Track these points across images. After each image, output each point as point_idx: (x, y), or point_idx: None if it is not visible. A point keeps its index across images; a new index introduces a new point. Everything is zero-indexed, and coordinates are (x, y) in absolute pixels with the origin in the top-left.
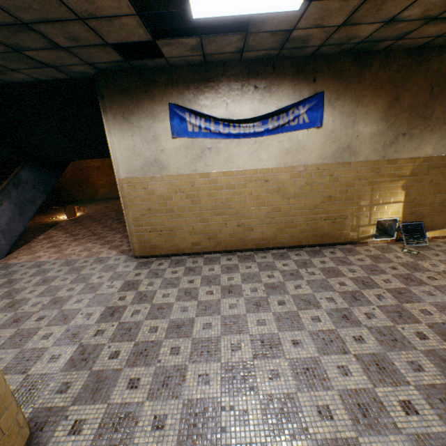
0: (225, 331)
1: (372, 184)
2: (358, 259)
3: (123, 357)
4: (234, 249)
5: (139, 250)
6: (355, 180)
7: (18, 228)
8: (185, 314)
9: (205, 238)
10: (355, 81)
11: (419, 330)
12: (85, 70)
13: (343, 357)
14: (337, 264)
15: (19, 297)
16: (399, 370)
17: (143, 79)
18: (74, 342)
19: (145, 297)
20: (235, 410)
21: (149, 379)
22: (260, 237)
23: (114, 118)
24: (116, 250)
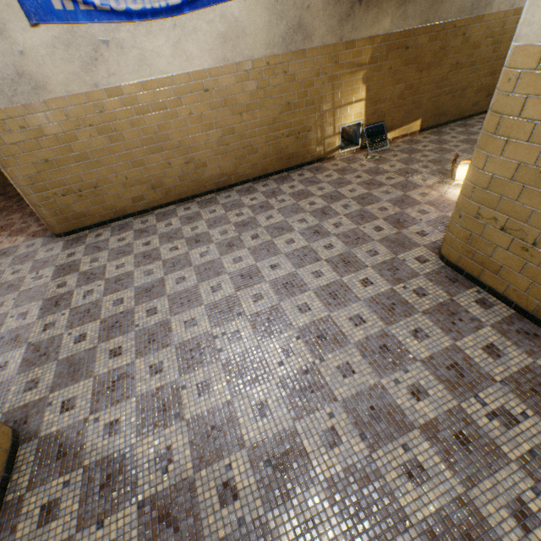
0: (202, 279)
1: (332, 80)
2: (326, 176)
3: (93, 336)
4: (191, 196)
5: (58, 225)
6: (313, 76)
7: None
8: (151, 277)
9: (149, 189)
10: None
11: (377, 225)
12: None
13: (317, 264)
14: (307, 186)
15: None
16: (361, 260)
17: None
18: (20, 345)
19: (93, 276)
20: (228, 334)
21: (132, 343)
22: (219, 173)
23: None
24: (22, 235)
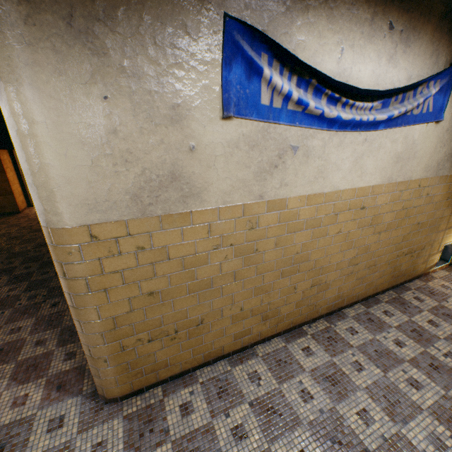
0: None
1: None
2: None
3: None
4: (299, 324)
5: (119, 386)
6: (444, 199)
7: None
8: None
9: (260, 320)
10: None
11: None
12: None
13: None
14: None
15: None
16: None
17: None
18: None
19: None
20: None
21: None
22: (336, 295)
23: (29, 17)
24: (36, 382)
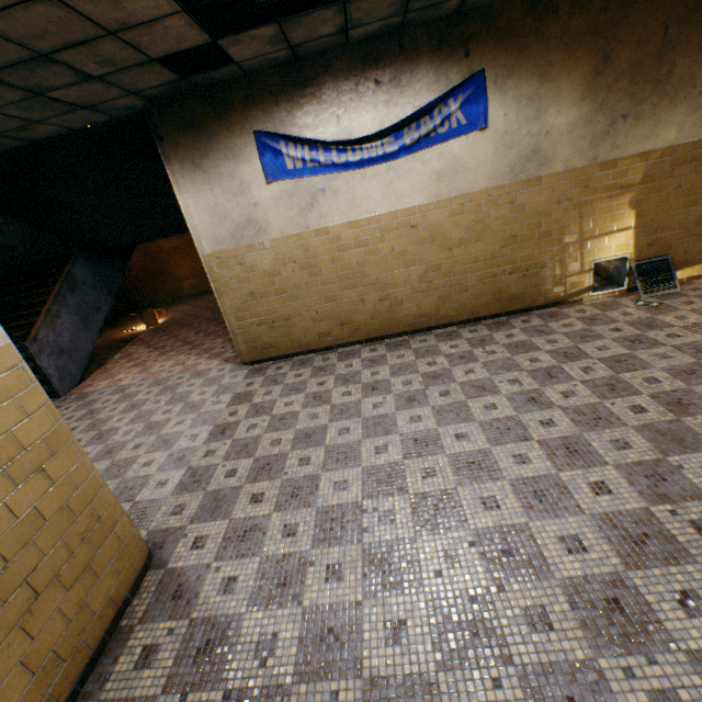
0: (367, 434)
1: (580, 206)
2: (564, 325)
3: (242, 474)
4: (380, 336)
5: (247, 353)
6: (551, 204)
7: (86, 346)
8: (314, 422)
9: (337, 325)
10: (533, 43)
11: (636, 403)
12: (130, 103)
13: (523, 445)
14: (531, 336)
15: (106, 428)
16: (597, 451)
17: (212, 102)
18: (182, 466)
19: (262, 409)
20: (380, 511)
21: (275, 492)
22: (416, 313)
23: (182, 167)
24: (217, 359)
